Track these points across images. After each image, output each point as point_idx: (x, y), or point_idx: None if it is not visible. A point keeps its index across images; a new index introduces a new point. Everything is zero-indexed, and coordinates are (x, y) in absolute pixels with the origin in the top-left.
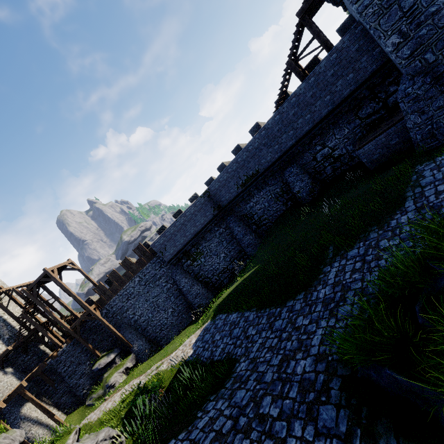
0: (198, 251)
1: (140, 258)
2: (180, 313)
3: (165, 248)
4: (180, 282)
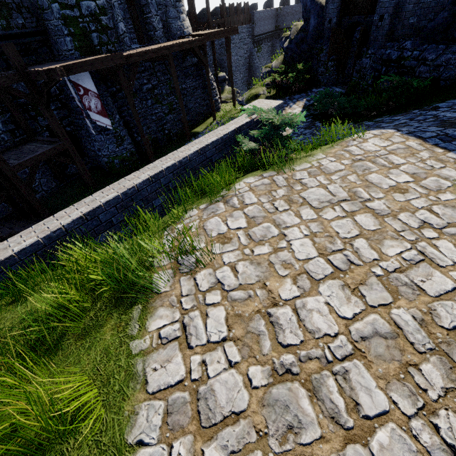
0: (261, 47)
1: (245, 15)
2: (244, 83)
3: (257, 23)
4: (256, 58)
